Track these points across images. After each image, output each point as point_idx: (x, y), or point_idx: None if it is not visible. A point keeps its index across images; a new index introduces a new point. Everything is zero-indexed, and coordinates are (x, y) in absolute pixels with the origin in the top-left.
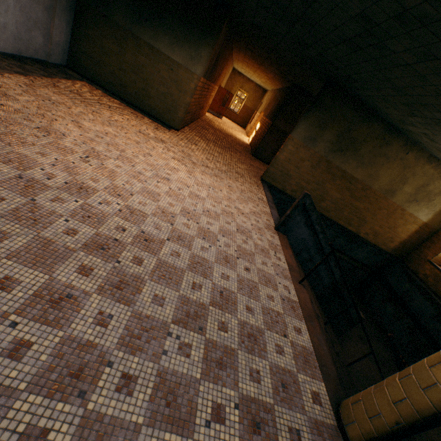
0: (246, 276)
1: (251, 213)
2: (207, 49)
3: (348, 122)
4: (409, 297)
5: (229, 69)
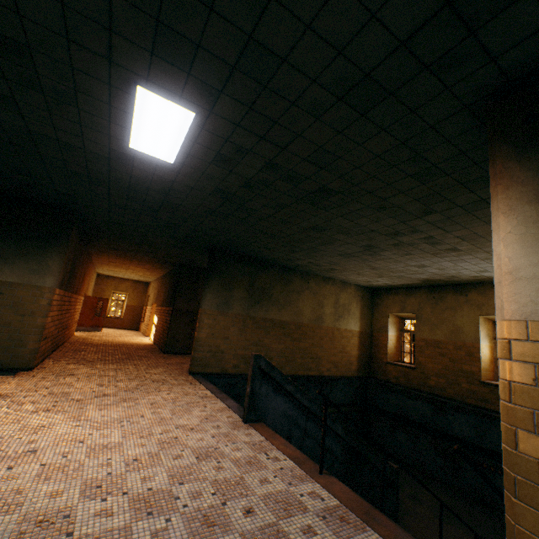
0: (254, 525)
1: (203, 420)
2: (56, 257)
3: (248, 276)
4: (404, 408)
5: (93, 276)
